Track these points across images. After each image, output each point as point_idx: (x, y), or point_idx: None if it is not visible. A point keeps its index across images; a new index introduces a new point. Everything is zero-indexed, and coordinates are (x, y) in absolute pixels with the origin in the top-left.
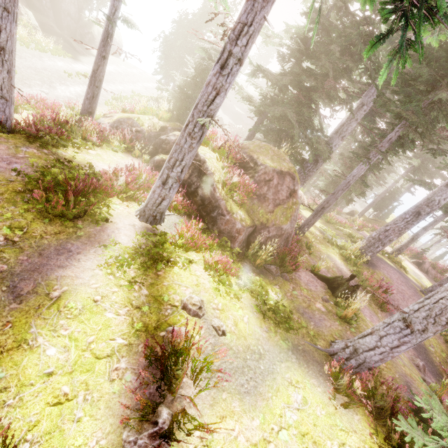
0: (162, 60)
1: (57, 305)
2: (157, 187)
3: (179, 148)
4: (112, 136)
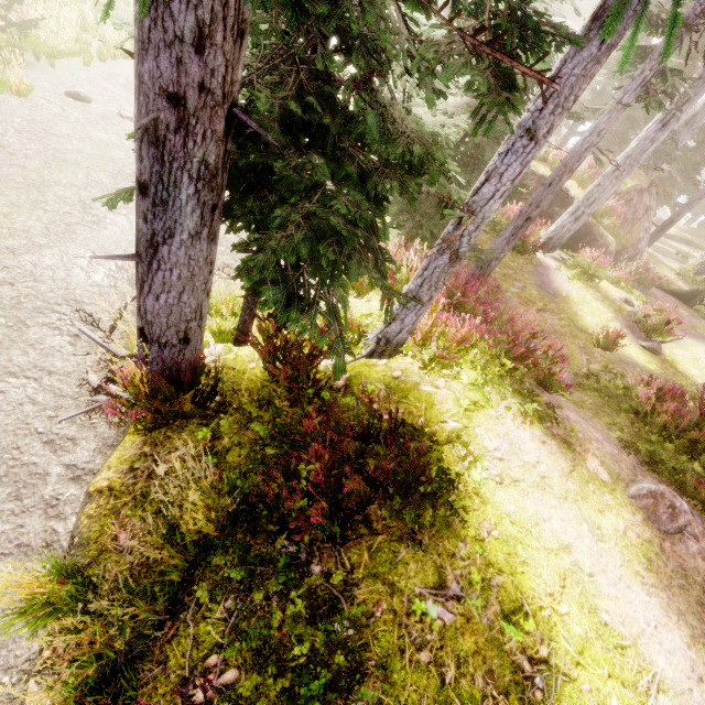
0: None
1: (570, 300)
2: (567, 223)
3: (602, 188)
4: None
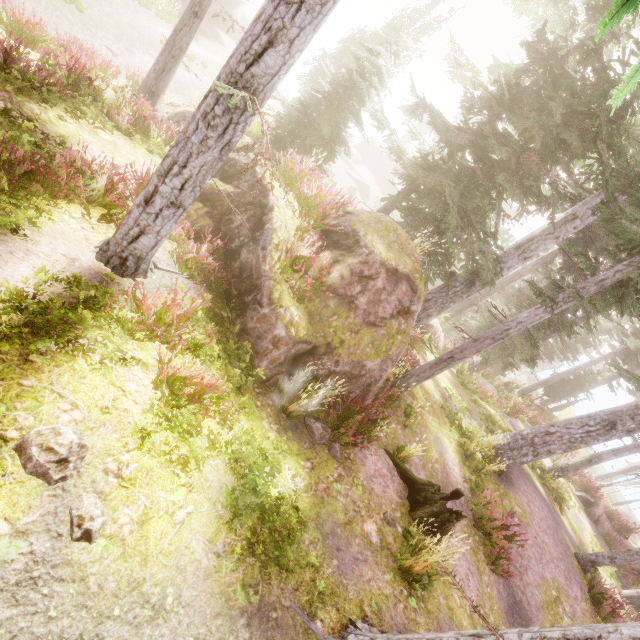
0: (311, 77)
1: None
2: (135, 206)
3: (184, 139)
4: (153, 126)
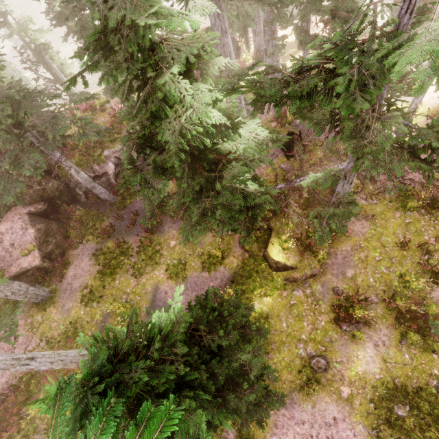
0: None
1: None
2: None
3: None
4: None
